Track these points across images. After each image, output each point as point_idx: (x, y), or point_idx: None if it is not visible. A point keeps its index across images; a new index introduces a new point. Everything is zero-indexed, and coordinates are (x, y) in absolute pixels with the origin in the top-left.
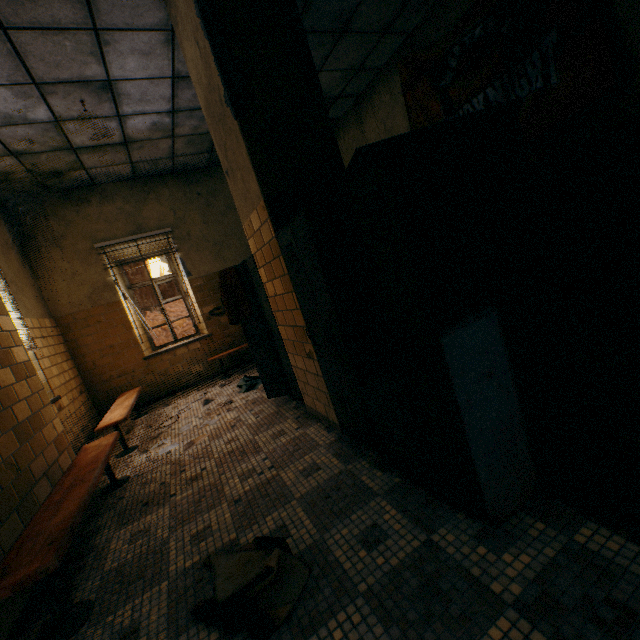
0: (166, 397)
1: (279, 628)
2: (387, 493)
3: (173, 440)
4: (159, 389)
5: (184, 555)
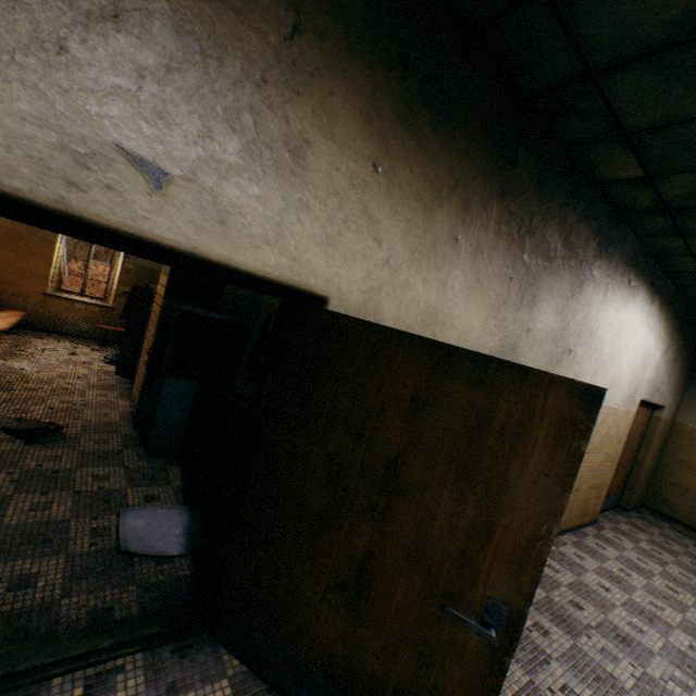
0: (42, 331)
1: (39, 444)
2: (126, 435)
3: (31, 364)
4: (41, 322)
5: (8, 413)
